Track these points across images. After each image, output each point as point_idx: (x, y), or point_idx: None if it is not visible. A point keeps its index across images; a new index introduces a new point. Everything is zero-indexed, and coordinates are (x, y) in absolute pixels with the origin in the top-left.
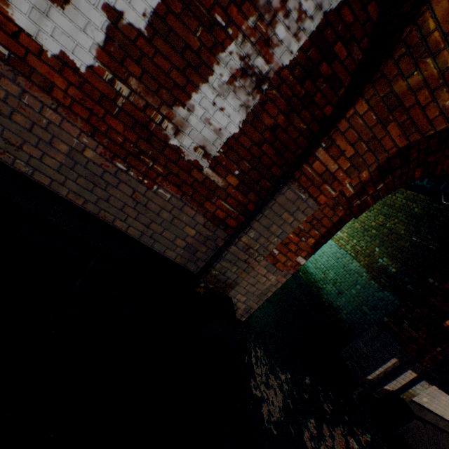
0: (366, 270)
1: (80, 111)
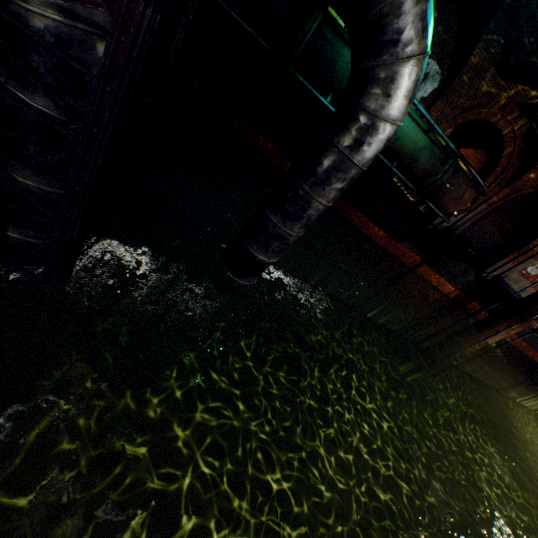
0: None
1: (537, 289)
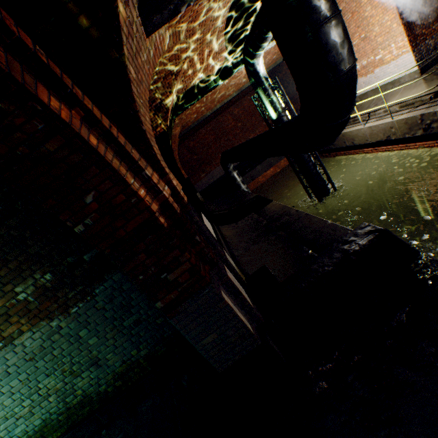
0: (45, 319)
1: None
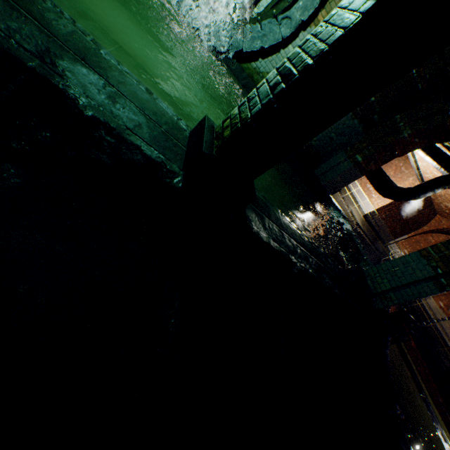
0: None
1: None
